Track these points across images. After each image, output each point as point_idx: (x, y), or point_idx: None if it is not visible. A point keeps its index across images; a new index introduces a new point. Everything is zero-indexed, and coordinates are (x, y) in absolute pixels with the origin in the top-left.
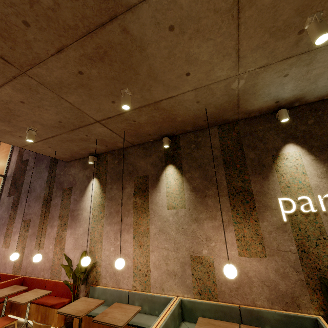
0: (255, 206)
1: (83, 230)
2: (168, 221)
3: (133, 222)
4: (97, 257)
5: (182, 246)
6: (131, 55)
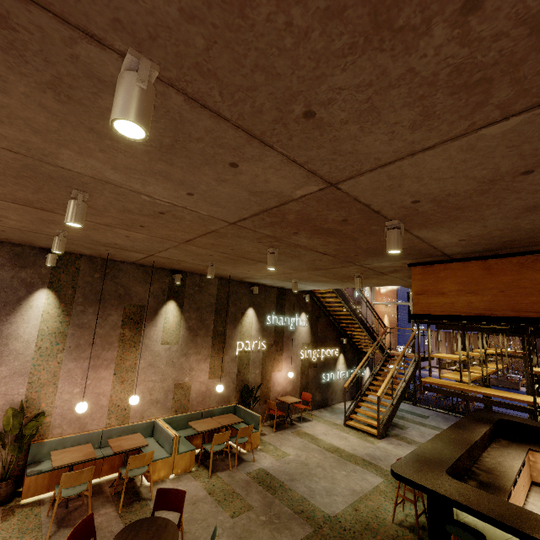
0: (226, 345)
1: (10, 370)
2: (160, 355)
3: (116, 357)
4: (44, 405)
5: (169, 377)
6: (244, 263)
